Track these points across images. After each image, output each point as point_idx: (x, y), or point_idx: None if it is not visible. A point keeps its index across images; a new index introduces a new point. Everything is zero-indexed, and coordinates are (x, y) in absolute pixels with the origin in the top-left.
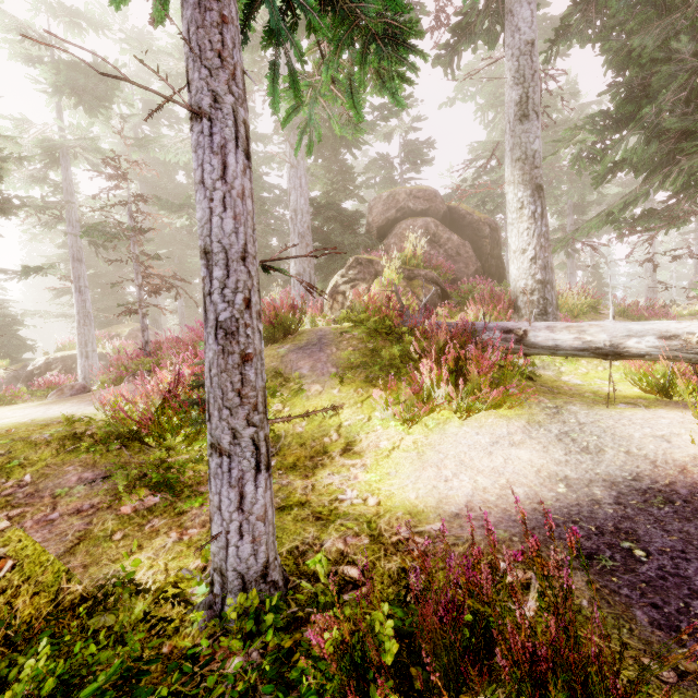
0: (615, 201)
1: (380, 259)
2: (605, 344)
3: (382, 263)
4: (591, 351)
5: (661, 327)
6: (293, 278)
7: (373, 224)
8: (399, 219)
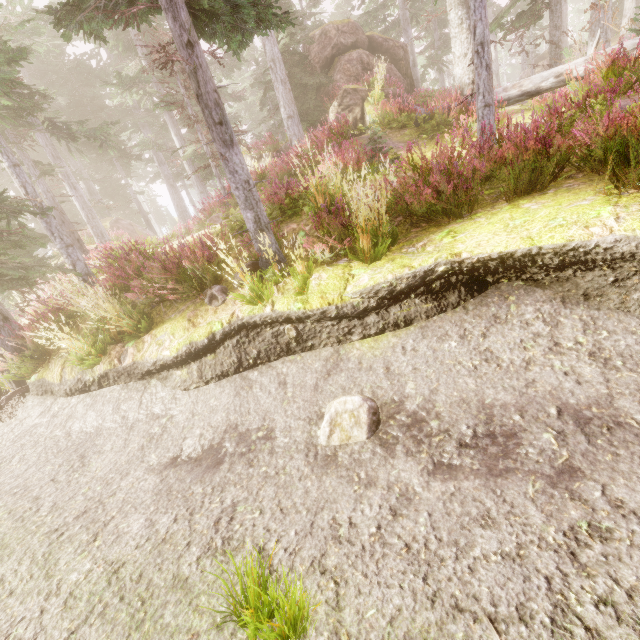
0: (502, 9)
1: (360, 86)
2: (532, 88)
3: (363, 89)
4: (525, 95)
5: (555, 72)
6: (286, 122)
7: (315, 64)
8: (336, 56)
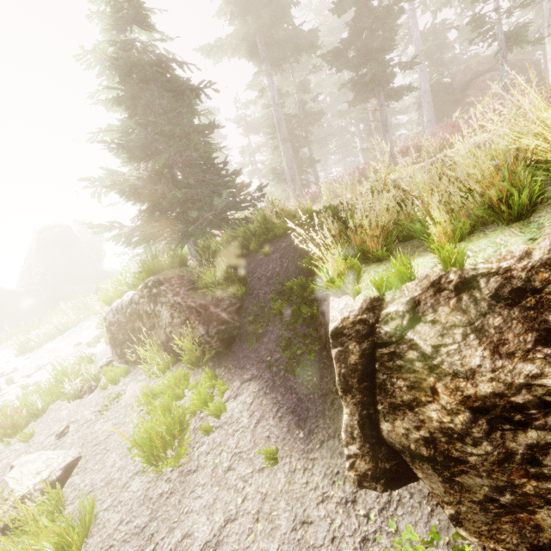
0: None
1: (478, 98)
2: None
3: (480, 99)
4: None
5: None
6: (426, 124)
7: (457, 87)
8: (473, 79)
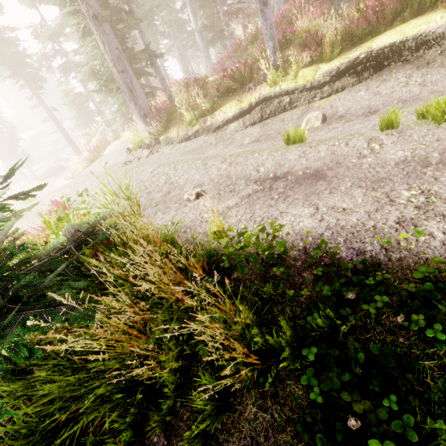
0: None
1: None
2: None
3: None
4: None
5: None
6: None
7: None
8: None
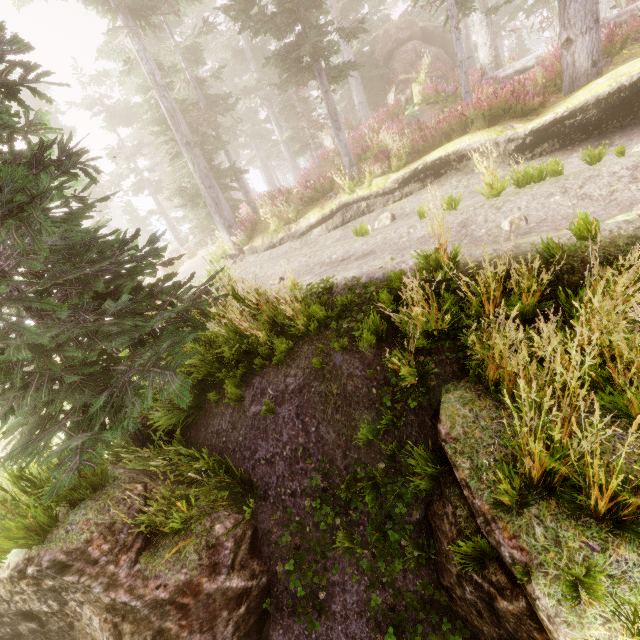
0: None
1: (411, 75)
2: (521, 68)
3: (413, 77)
4: (517, 73)
5: (535, 56)
6: (358, 107)
7: (379, 58)
8: (395, 49)
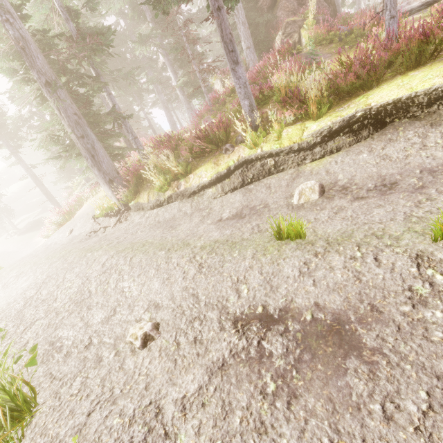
0: None
1: (298, 18)
2: None
3: (300, 19)
4: (424, 5)
5: None
6: (245, 51)
7: (263, 7)
8: None
